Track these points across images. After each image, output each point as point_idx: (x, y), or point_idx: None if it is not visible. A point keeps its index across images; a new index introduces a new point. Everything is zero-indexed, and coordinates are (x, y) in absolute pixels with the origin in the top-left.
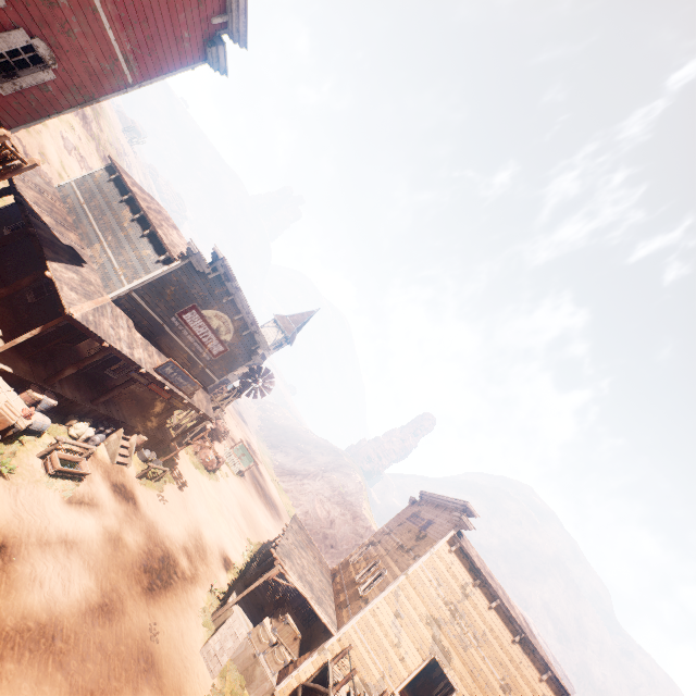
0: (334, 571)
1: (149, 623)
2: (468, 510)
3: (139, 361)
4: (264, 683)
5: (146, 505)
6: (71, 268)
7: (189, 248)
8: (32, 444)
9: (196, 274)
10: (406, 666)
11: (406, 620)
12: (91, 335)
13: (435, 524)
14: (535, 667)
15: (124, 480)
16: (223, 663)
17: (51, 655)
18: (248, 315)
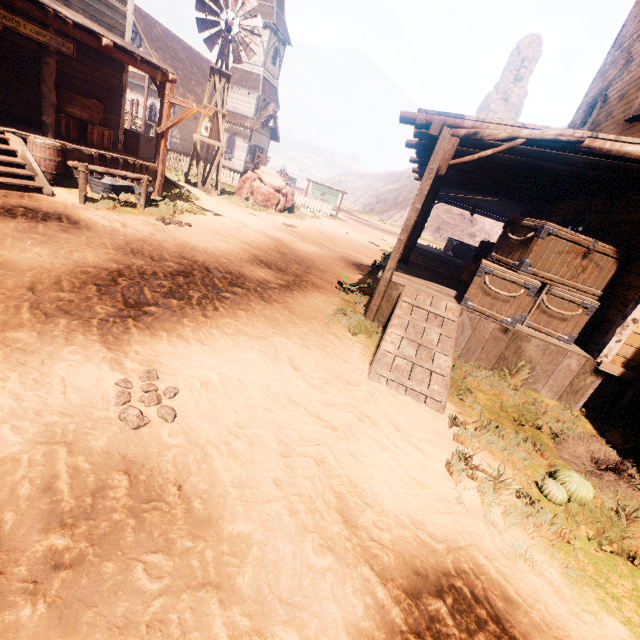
0: None
1: (115, 383)
2: None
3: None
4: (561, 363)
5: (118, 226)
6: None
7: None
8: None
9: None
10: None
11: None
12: None
13: None
14: None
15: (33, 204)
16: (444, 372)
17: None
18: None
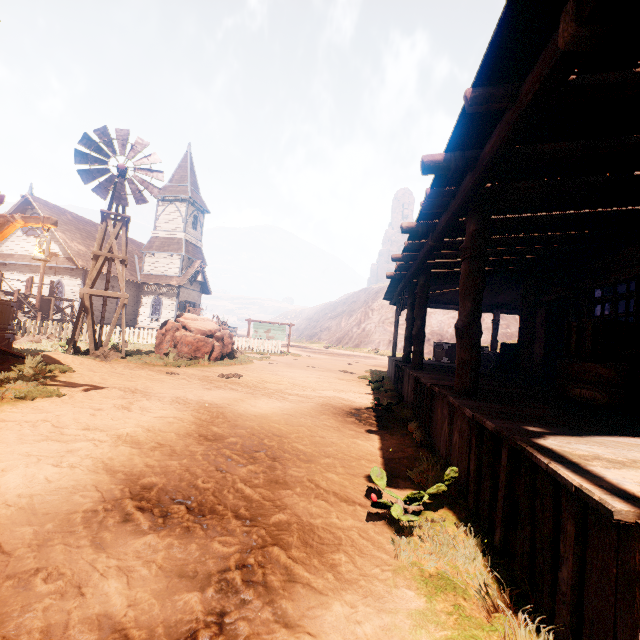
0: None
1: None
2: None
3: None
4: None
5: None
6: None
7: None
8: None
9: None
10: None
11: None
12: None
13: None
14: None
15: None
16: None
17: None
18: None
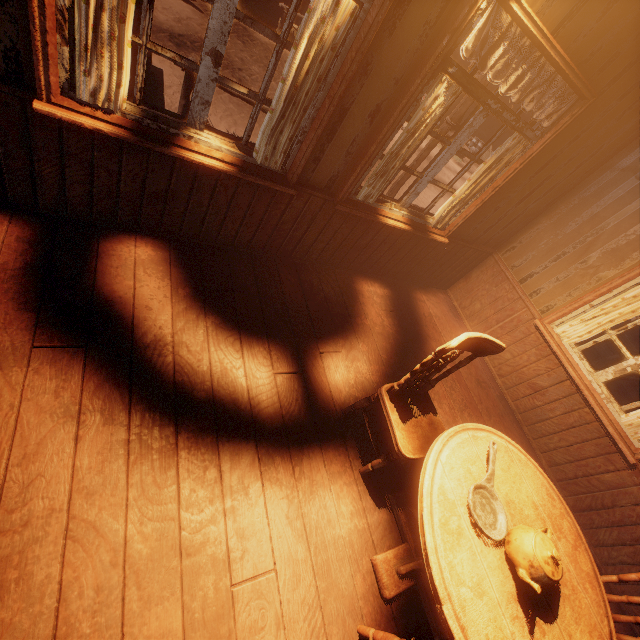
0: None
1: None
2: None
3: None
4: None
5: None
6: None
7: None
8: None
9: None
10: None
11: None
12: None
13: None
14: None
15: None
16: None
17: None
18: None
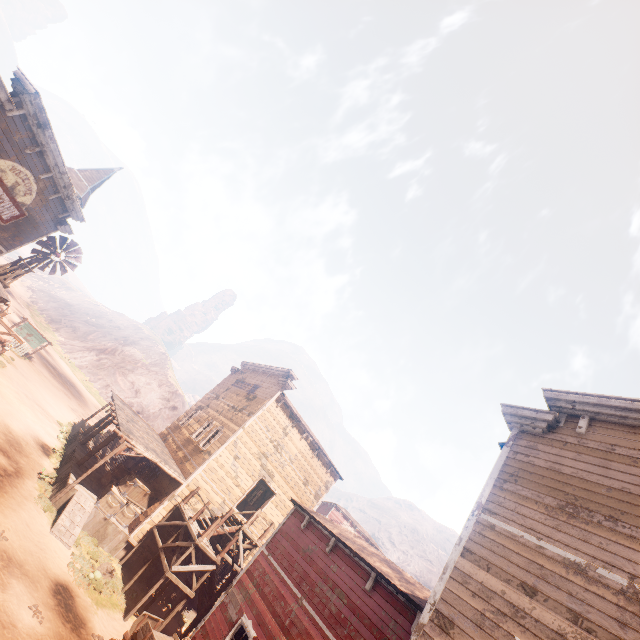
0: (163, 435)
1: None
2: (290, 375)
3: None
4: (118, 536)
5: None
6: None
7: None
8: None
9: None
10: (241, 489)
11: (242, 459)
12: None
13: (262, 388)
14: (324, 466)
15: None
16: (77, 534)
17: None
18: (61, 176)
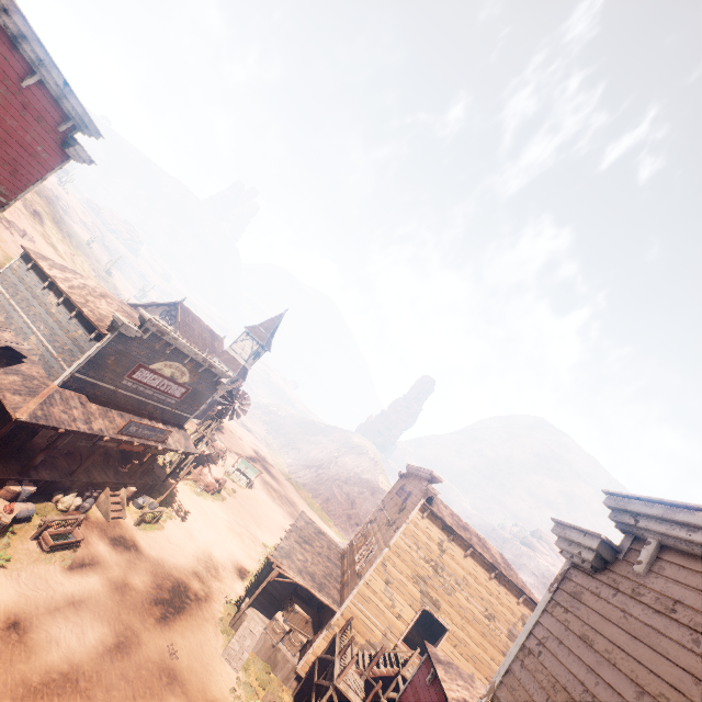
0: (343, 553)
1: (167, 646)
2: (434, 478)
3: (100, 432)
4: (287, 664)
5: (148, 547)
6: (10, 371)
7: (115, 321)
8: (23, 530)
9: (130, 340)
10: (403, 621)
11: (396, 584)
12: (45, 427)
13: (412, 495)
14: (512, 594)
15: (122, 531)
16: (244, 659)
17: (78, 694)
18: (197, 356)
